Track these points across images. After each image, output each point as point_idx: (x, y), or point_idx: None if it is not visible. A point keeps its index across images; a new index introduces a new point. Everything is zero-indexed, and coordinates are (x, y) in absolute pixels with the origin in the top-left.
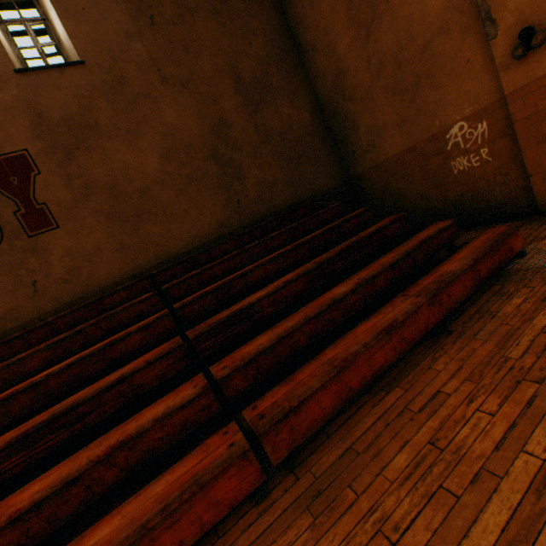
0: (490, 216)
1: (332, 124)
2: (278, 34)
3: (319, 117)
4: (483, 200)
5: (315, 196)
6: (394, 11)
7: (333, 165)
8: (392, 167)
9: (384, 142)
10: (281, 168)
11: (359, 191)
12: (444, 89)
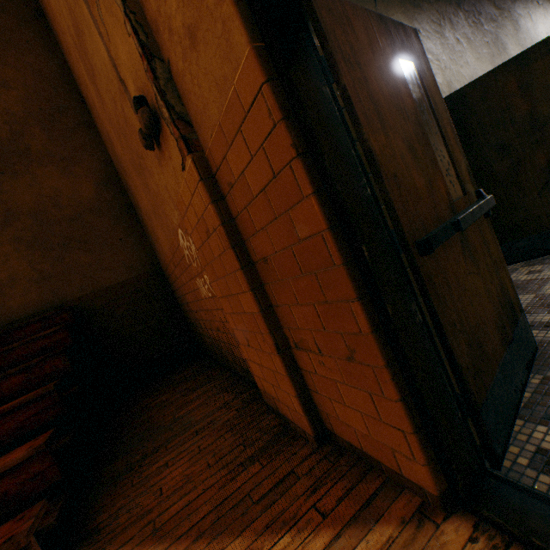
0: (245, 373)
1: (131, 197)
2: (52, 86)
3: (114, 188)
4: (233, 348)
5: (92, 295)
6: (95, 62)
7: (132, 251)
8: (172, 266)
9: (157, 232)
10: (29, 260)
11: (171, 284)
12: (154, 177)
